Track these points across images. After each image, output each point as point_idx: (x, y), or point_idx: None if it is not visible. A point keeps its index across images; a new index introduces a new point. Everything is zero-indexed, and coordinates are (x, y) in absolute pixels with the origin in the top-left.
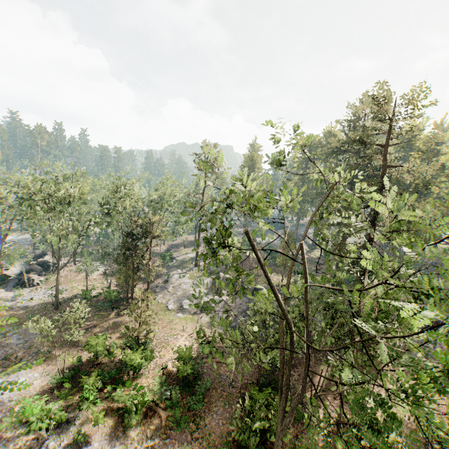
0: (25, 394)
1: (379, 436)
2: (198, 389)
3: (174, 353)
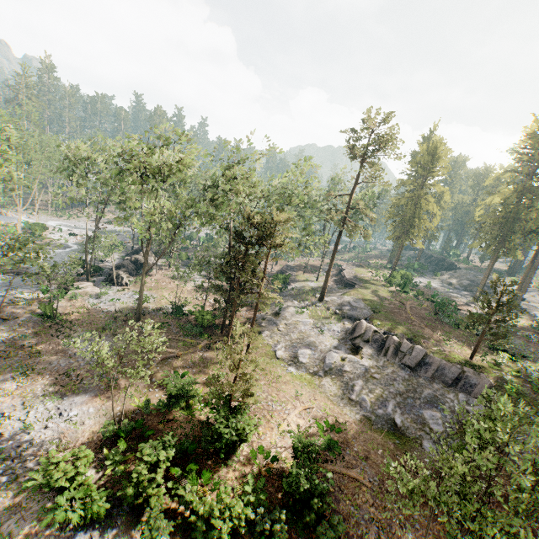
0: (70, 438)
1: None
2: (321, 534)
3: (280, 435)
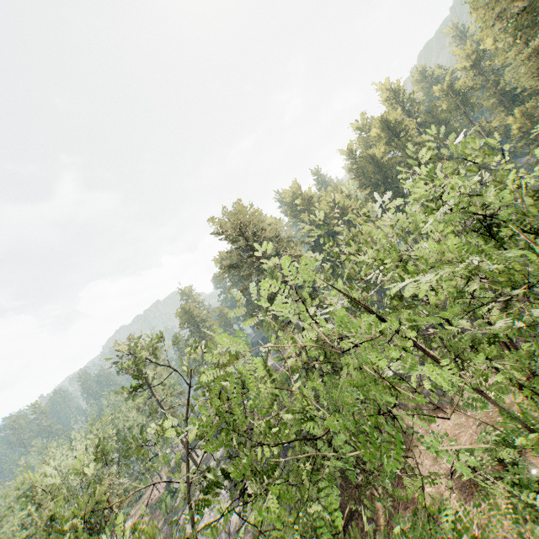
0: None
1: None
2: None
3: None
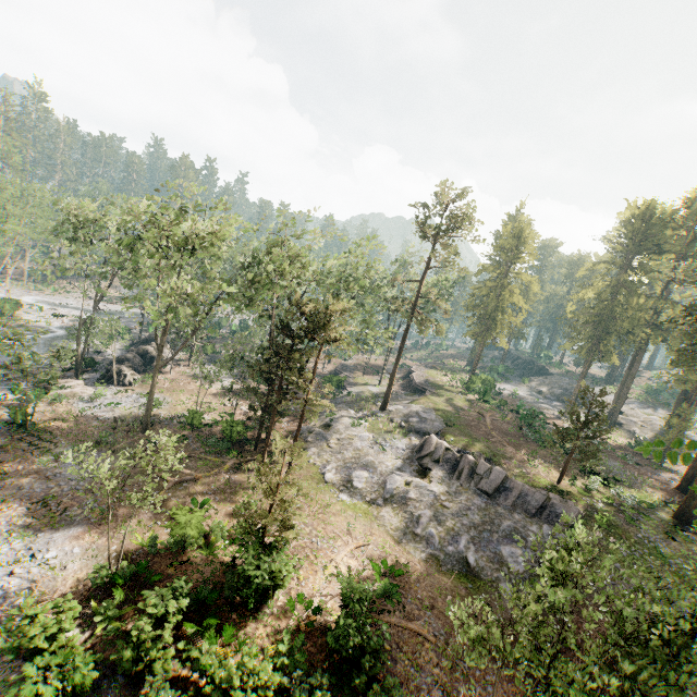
0: (46, 587)
1: None
2: None
3: (326, 579)
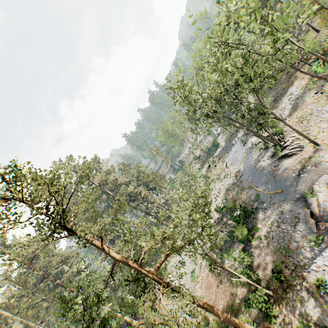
0: (303, 85)
1: None
2: None
3: None
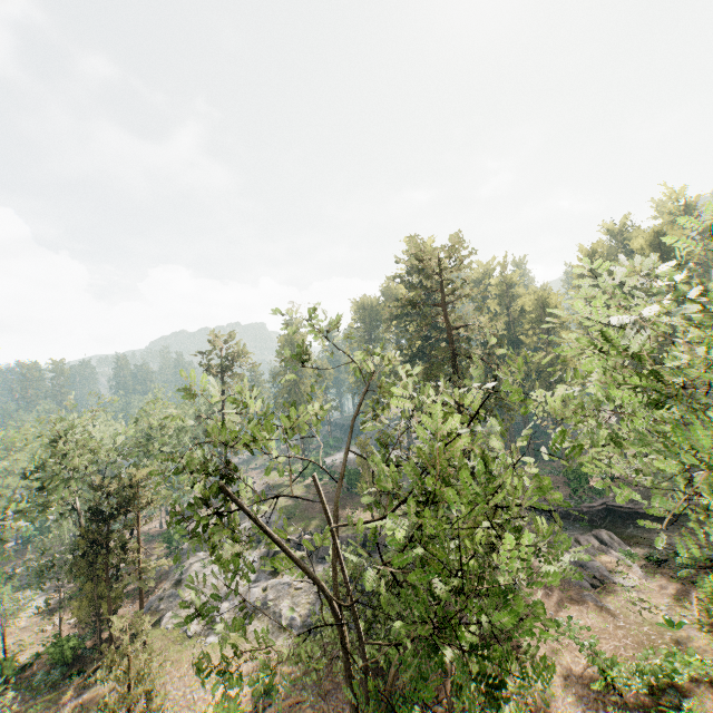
0: None
1: (422, 682)
2: None
3: None
